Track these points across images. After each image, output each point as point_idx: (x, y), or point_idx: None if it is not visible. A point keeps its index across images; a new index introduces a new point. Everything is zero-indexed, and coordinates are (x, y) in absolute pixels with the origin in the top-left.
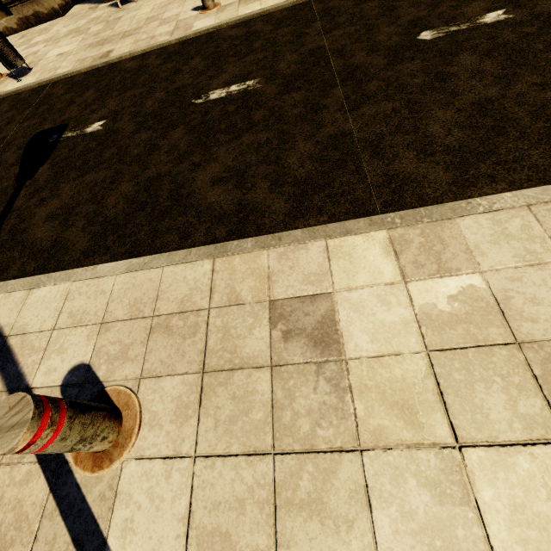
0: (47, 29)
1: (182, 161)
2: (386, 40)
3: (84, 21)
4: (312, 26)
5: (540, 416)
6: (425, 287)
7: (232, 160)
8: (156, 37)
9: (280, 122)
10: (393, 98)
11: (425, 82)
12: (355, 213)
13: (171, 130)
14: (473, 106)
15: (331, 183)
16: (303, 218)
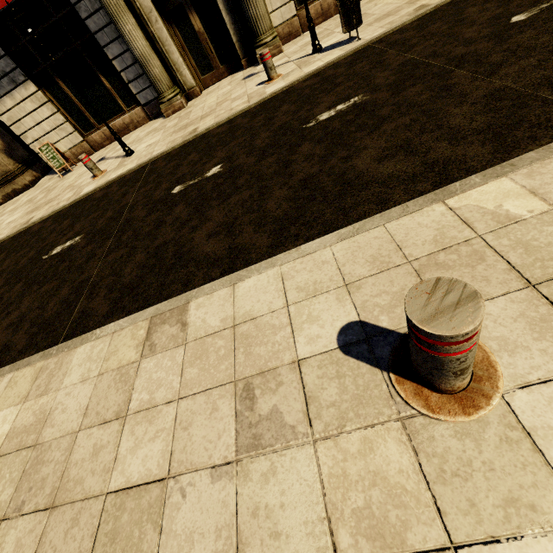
0: (18, 200)
1: (4, 311)
2: (157, 195)
3: (39, 191)
4: (135, 185)
5: (5, 501)
6: (29, 405)
7: (26, 307)
8: (60, 203)
9: (67, 272)
10: (128, 245)
11: (150, 230)
12: (49, 346)
13: (17, 284)
14: (156, 249)
15: (55, 322)
16: (24, 353)
